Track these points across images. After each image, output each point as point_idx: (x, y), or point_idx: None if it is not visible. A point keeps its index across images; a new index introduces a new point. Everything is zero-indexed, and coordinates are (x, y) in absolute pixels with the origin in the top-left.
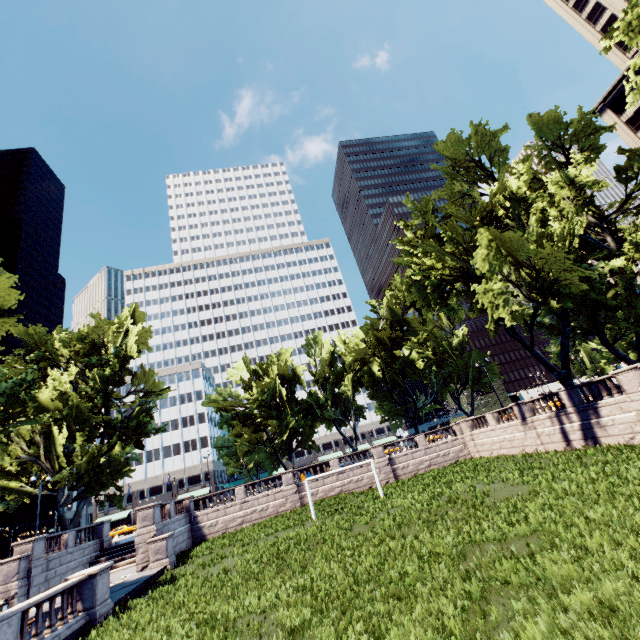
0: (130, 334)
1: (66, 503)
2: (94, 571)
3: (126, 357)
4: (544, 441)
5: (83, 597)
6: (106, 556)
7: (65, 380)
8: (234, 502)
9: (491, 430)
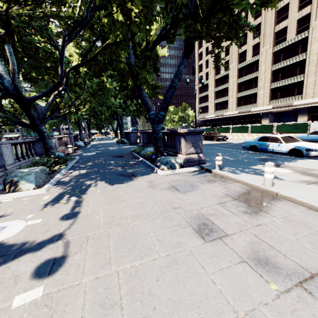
0: None
1: None
2: None
3: None
4: None
5: None
6: None
7: None
8: None
9: None
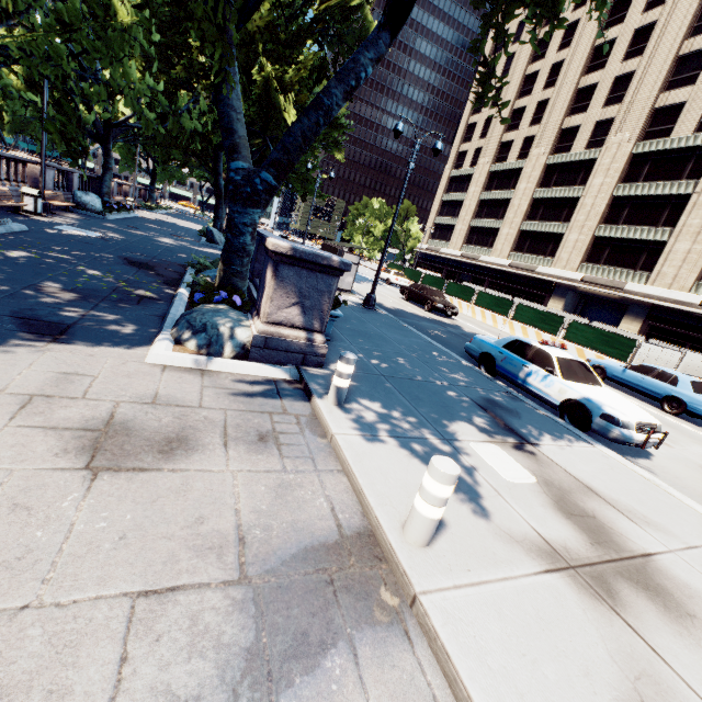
0: None
1: None
2: None
3: None
4: None
5: None
6: None
7: None
8: None
9: None
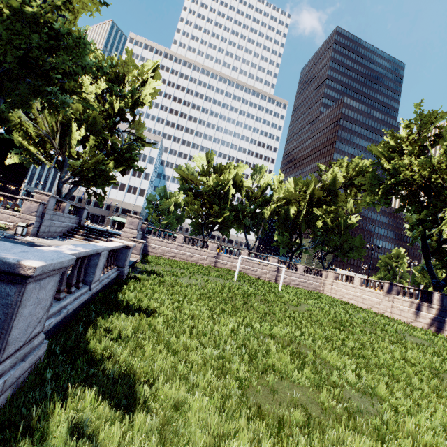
0: (147, 84)
1: (65, 182)
2: (130, 245)
3: (138, 101)
4: (393, 311)
5: (117, 257)
6: (82, 230)
7: (91, 91)
8: (174, 242)
9: (352, 287)
